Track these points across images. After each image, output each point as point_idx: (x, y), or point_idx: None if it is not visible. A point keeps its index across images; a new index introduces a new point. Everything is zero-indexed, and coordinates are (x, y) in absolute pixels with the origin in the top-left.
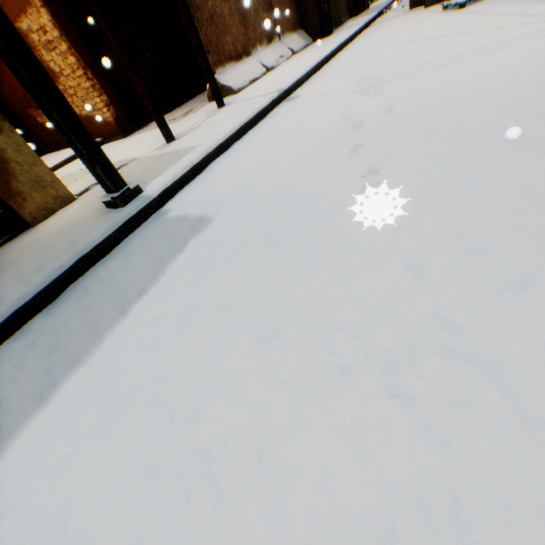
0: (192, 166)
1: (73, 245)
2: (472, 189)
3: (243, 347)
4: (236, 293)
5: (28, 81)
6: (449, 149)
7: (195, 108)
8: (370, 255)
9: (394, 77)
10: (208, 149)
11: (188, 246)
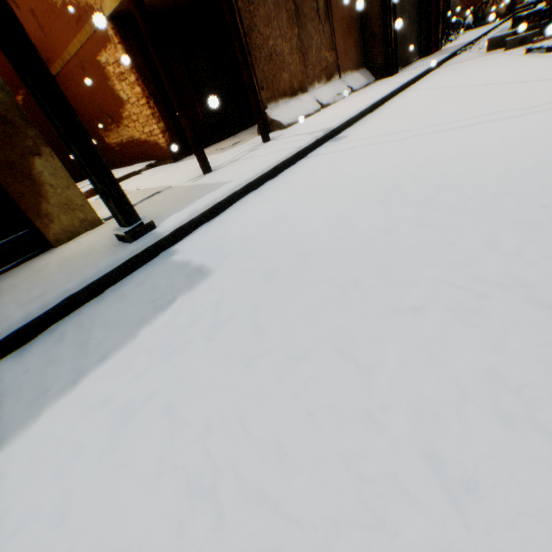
0: (214, 204)
1: (69, 280)
2: (542, 304)
3: (164, 499)
4: (192, 394)
5: (51, 114)
6: (513, 231)
7: (244, 139)
8: (372, 382)
9: (456, 125)
10: (235, 187)
11: (174, 304)
